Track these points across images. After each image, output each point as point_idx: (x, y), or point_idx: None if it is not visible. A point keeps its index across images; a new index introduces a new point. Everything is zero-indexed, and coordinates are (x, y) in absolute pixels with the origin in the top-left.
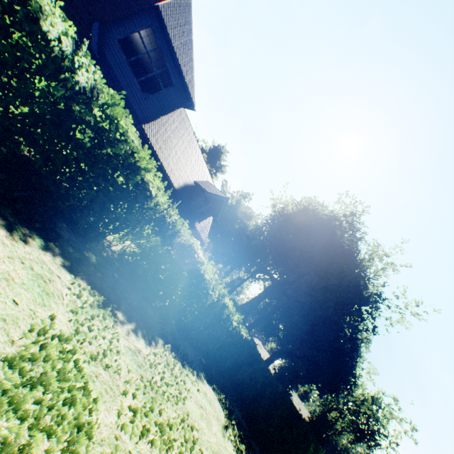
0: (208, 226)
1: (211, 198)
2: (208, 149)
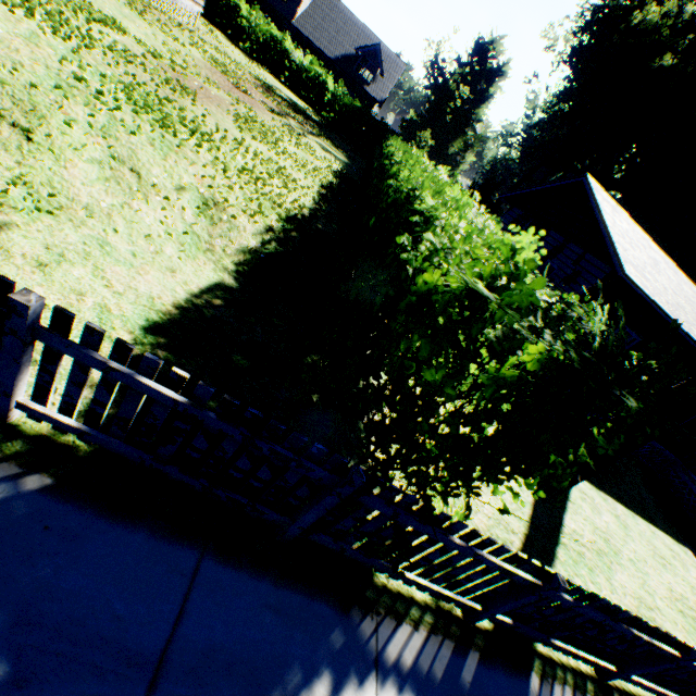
0: (386, 91)
1: (368, 56)
2: (469, 53)
